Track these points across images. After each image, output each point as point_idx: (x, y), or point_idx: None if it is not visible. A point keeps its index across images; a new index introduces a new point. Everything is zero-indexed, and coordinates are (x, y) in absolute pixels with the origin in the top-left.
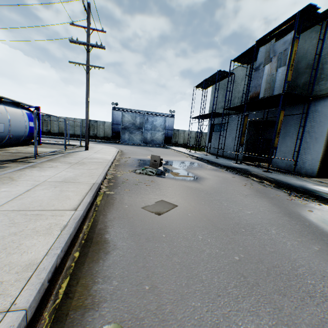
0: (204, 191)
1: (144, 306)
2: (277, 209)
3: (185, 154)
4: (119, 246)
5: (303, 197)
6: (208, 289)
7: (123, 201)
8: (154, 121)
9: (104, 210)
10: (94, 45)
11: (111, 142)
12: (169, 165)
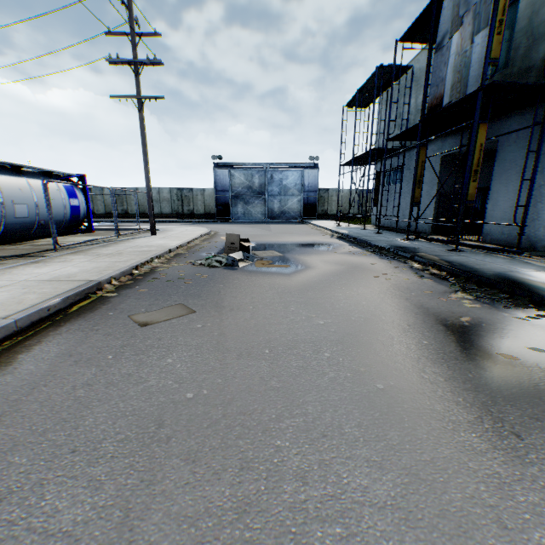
0: (281, 288)
1: None
2: (391, 317)
3: (327, 230)
4: (21, 370)
5: (485, 294)
6: (70, 441)
7: (116, 306)
8: (283, 178)
9: (68, 319)
10: (143, 61)
11: (215, 221)
12: (270, 250)
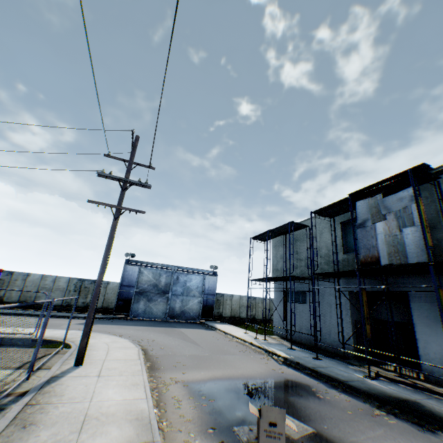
0: None
1: None
2: None
3: (254, 345)
4: None
5: None
6: None
7: None
8: (188, 281)
9: None
10: (135, 181)
11: (114, 318)
12: None
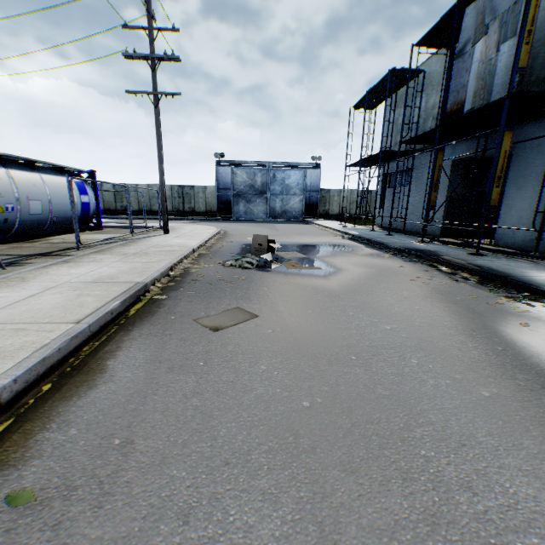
0: (326, 292)
1: (93, 469)
2: (451, 322)
3: (335, 230)
4: (118, 377)
5: (527, 299)
6: (216, 452)
7: (173, 309)
8: (286, 178)
9: (133, 323)
10: (161, 57)
11: (217, 220)
12: (291, 251)
